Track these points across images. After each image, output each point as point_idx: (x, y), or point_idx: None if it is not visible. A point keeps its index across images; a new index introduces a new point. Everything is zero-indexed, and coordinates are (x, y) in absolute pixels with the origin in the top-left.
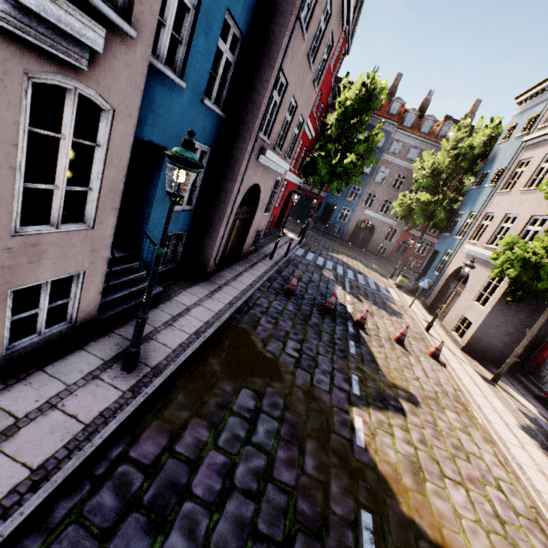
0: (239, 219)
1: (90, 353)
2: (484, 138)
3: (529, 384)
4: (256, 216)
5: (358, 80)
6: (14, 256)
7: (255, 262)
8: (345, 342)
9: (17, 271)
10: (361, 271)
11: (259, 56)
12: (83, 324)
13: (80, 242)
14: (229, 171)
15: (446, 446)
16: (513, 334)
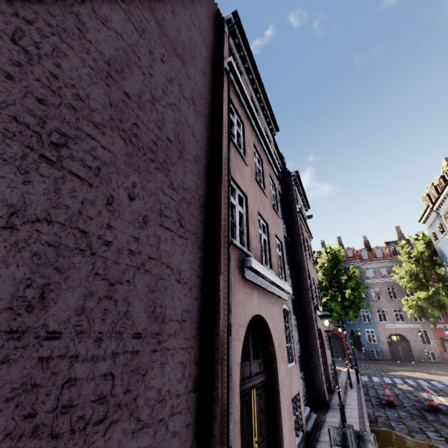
0: None
1: None
2: (422, 245)
3: None
4: (325, 351)
5: (322, 252)
6: (289, 378)
7: (344, 391)
8: None
9: (291, 386)
10: (430, 377)
11: (297, 270)
12: (305, 433)
13: (295, 372)
14: (308, 324)
15: None
16: None
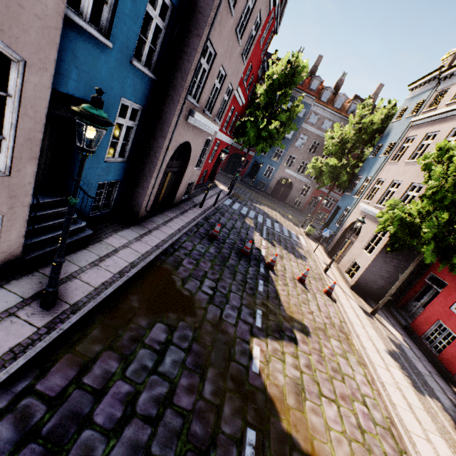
0: (171, 172)
1: (10, 291)
2: (382, 116)
3: (399, 316)
4: (187, 169)
5: (284, 58)
6: None
7: (186, 209)
8: (255, 281)
9: None
10: (278, 220)
11: (188, 26)
12: (5, 263)
13: None
14: (160, 129)
15: (327, 369)
16: (390, 277)
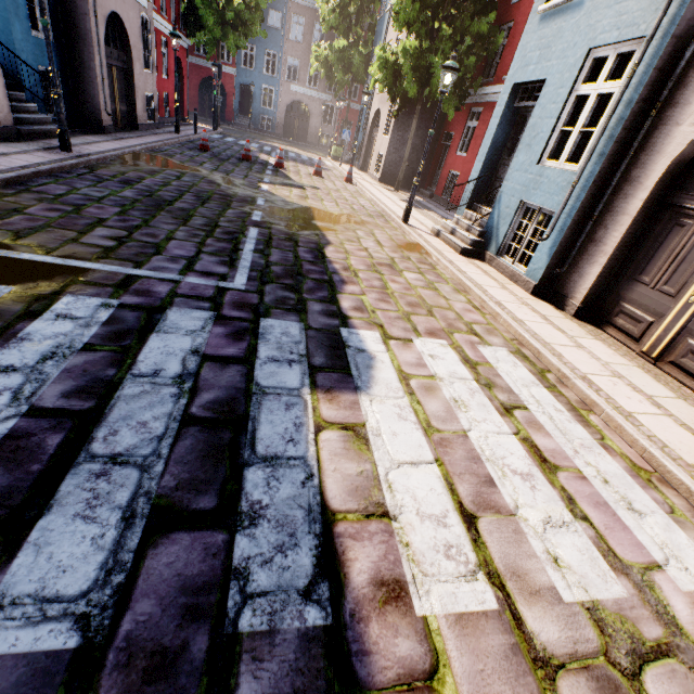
0: (115, 67)
1: (27, 145)
2: None
3: (426, 191)
4: (135, 67)
5: None
6: None
7: (159, 133)
8: (262, 170)
9: None
10: (295, 152)
11: None
12: (7, 127)
13: None
14: None
15: (332, 198)
16: (412, 154)
